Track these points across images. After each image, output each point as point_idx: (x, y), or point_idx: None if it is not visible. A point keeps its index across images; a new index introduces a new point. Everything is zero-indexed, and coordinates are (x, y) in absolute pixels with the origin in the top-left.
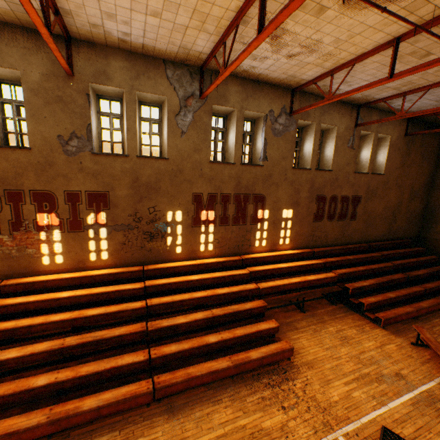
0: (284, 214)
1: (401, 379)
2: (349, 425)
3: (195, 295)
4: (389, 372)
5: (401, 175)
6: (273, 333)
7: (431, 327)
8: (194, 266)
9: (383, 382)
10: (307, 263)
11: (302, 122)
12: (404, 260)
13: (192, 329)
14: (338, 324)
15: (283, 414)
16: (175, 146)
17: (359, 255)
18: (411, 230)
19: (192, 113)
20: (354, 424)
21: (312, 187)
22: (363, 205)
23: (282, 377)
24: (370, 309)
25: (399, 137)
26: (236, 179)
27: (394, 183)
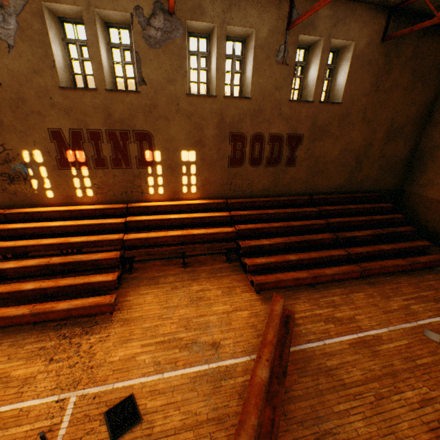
0: (185, 156)
1: (213, 349)
2: (97, 387)
3: (43, 242)
4: (207, 341)
5: (372, 105)
6: (111, 286)
7: (320, 297)
8: (65, 212)
9: (187, 350)
10: (206, 216)
11: (197, 24)
12: (350, 218)
13: (30, 275)
14: (209, 283)
15: (44, 366)
16: (5, 66)
17: (287, 209)
18: (387, 182)
19: (14, 17)
20: (103, 387)
21: (222, 122)
22: (306, 147)
23: (85, 330)
24: (266, 271)
25: (372, 43)
26: (104, 110)
27: (361, 117)
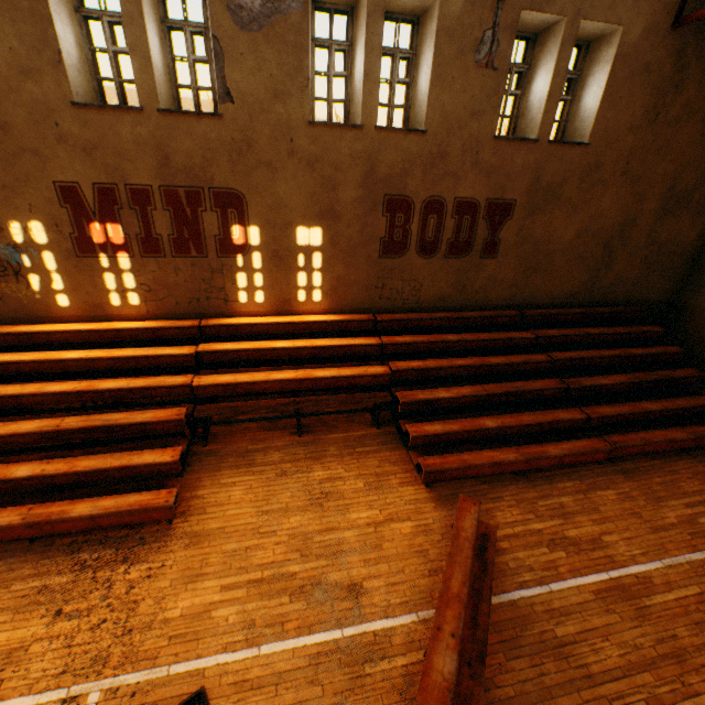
0: (303, 237)
1: (351, 598)
2: (140, 672)
3: (50, 388)
4: (339, 580)
5: (643, 148)
6: (170, 471)
7: (538, 498)
8: (90, 333)
9: (303, 598)
10: (338, 344)
11: None
12: (589, 351)
13: (26, 447)
14: (343, 466)
15: (45, 625)
16: None
17: (480, 334)
18: (654, 287)
19: None
20: (151, 673)
21: (371, 175)
22: (520, 223)
23: (121, 554)
24: (442, 444)
25: (655, 30)
26: (156, 149)
27: (620, 171)
